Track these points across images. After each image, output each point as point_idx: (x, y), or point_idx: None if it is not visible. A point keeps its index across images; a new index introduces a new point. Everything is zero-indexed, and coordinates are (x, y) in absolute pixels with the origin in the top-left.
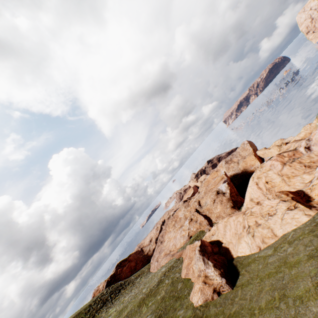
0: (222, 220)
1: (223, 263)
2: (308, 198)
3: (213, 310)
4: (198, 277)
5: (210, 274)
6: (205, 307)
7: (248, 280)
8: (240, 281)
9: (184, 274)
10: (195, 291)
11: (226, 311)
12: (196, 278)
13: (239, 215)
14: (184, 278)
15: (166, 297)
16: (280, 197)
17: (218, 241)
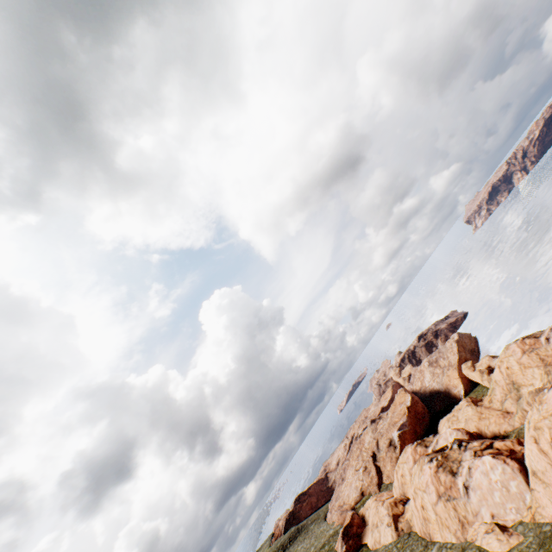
0: (371, 500)
1: (356, 549)
2: (402, 519)
3: None
4: None
5: None
6: None
7: None
8: None
9: (336, 546)
10: None
11: None
12: None
13: (375, 505)
14: (335, 550)
15: None
16: (388, 509)
17: (367, 520)
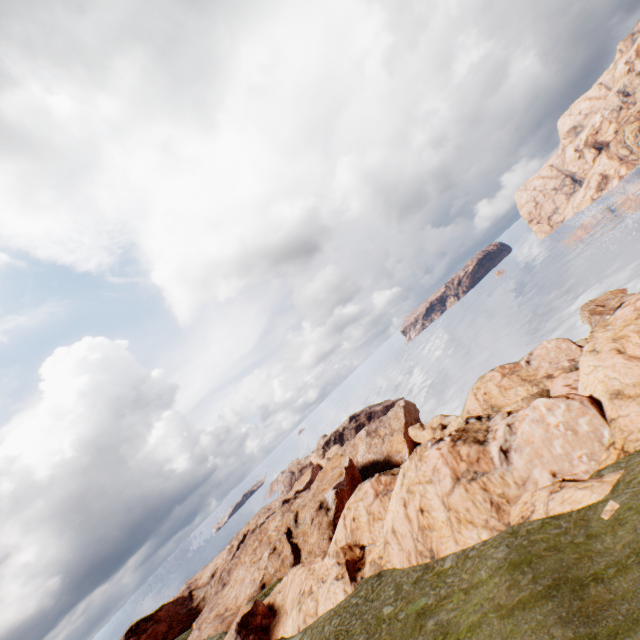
0: (293, 570)
1: None
2: (362, 565)
3: None
4: None
5: None
6: None
7: None
8: None
9: None
10: None
11: None
12: None
13: (306, 568)
14: None
15: None
16: (339, 555)
17: (280, 606)
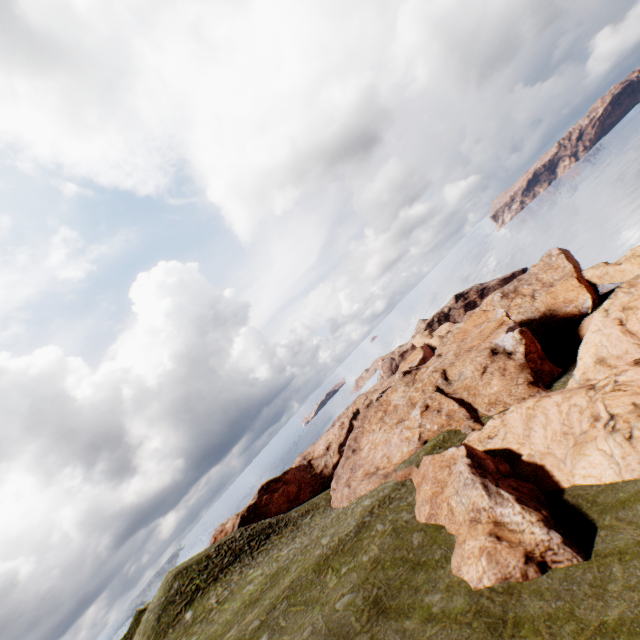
0: (520, 406)
1: (537, 498)
2: None
3: (535, 606)
4: (472, 523)
5: (512, 518)
6: (506, 595)
7: (639, 542)
8: (607, 544)
9: (425, 515)
10: (468, 555)
11: (584, 615)
12: (459, 525)
13: (576, 392)
14: (424, 523)
15: (384, 560)
16: None
17: (508, 451)
